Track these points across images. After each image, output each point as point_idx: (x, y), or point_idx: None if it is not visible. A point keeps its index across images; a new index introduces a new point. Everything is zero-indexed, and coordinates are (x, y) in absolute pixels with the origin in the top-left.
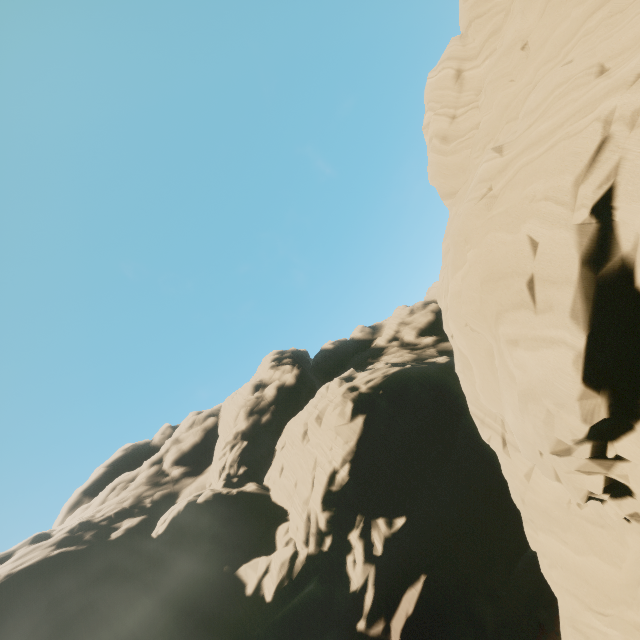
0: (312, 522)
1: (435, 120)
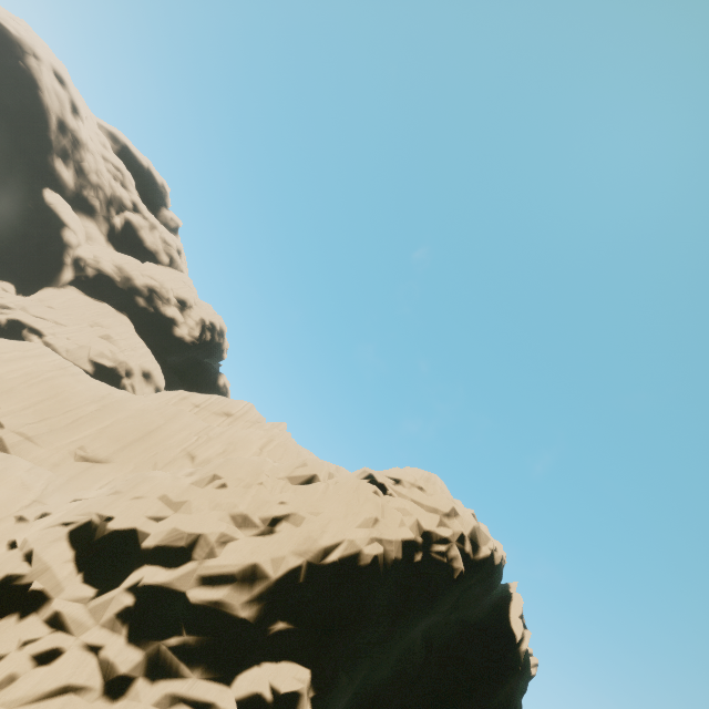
0: (2, 310)
1: (206, 397)
